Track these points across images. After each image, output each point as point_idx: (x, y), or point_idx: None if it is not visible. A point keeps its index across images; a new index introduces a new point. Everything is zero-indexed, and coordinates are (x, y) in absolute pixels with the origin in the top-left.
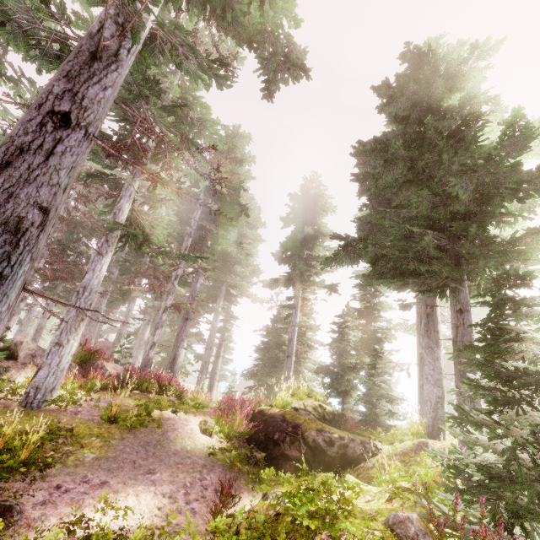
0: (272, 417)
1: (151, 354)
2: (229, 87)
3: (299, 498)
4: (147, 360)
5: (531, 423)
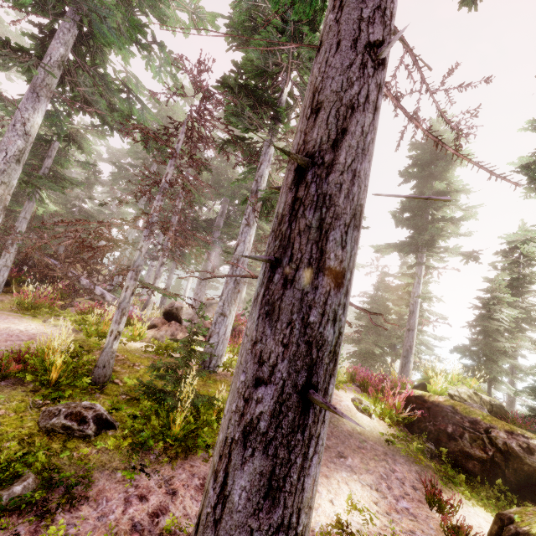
0: (436, 405)
1: None
2: None
3: None
4: None
5: None
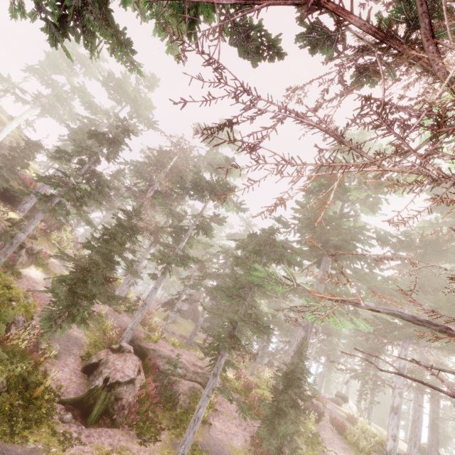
0: None
1: None
2: None
3: None
4: None
5: None
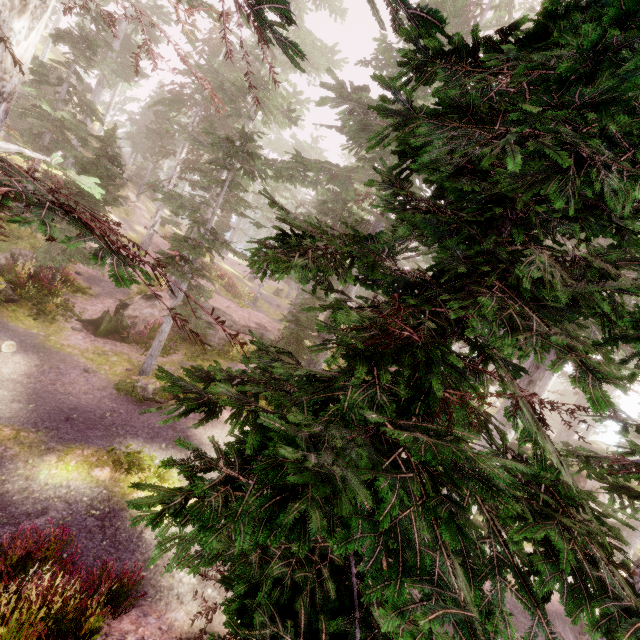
0: (594, 447)
1: None
2: None
3: None
4: None
5: None
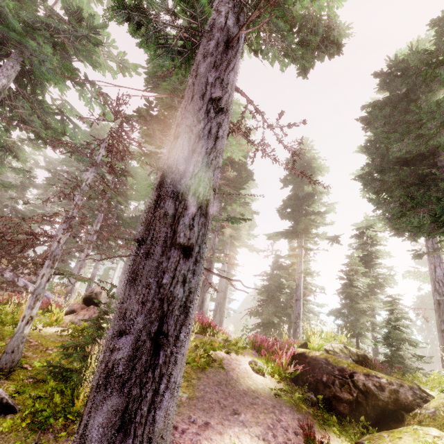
0: (314, 359)
1: None
2: (310, 65)
3: None
4: None
5: None
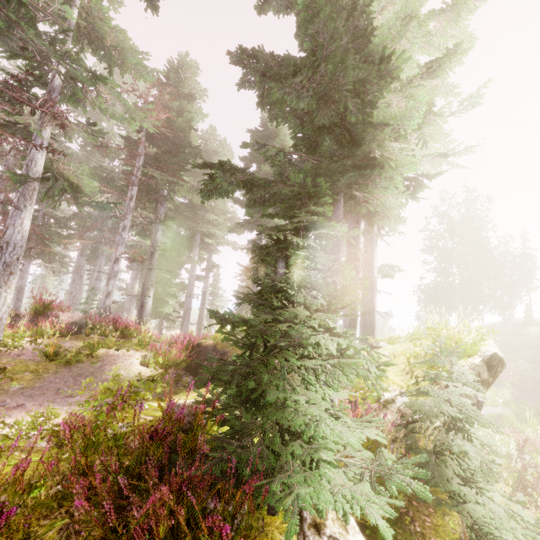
0: (205, 348)
1: (107, 303)
2: None
3: (96, 397)
4: (104, 308)
5: (260, 319)
